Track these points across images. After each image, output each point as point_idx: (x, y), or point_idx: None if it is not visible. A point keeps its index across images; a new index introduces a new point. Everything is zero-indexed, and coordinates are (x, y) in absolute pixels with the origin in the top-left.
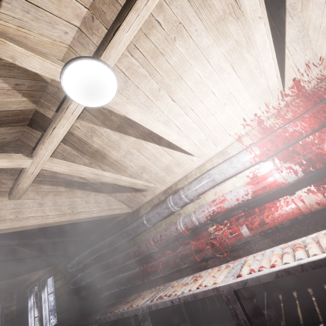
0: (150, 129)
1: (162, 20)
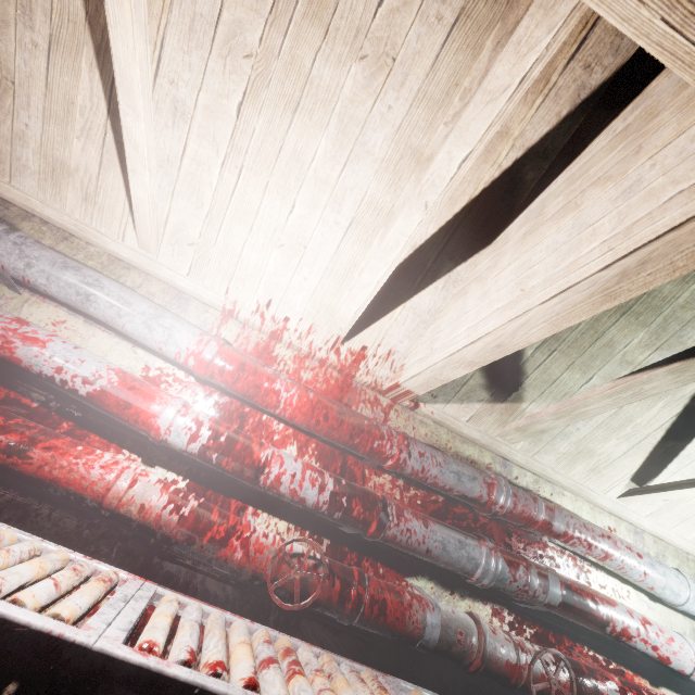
0: (111, 21)
1: (390, 7)
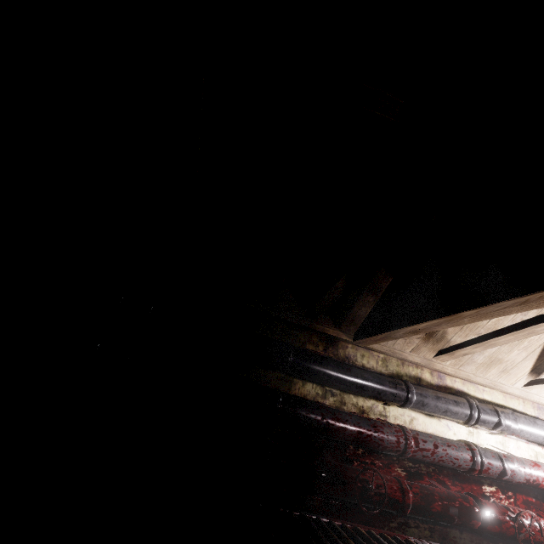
0: None
1: None
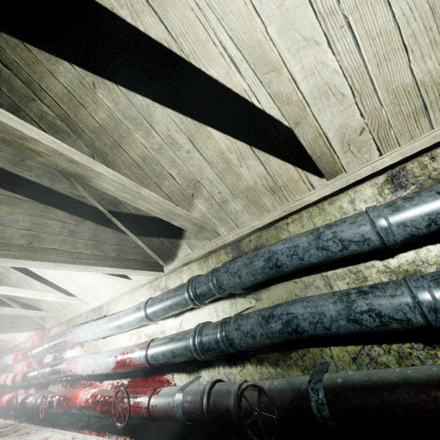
0: None
1: None
